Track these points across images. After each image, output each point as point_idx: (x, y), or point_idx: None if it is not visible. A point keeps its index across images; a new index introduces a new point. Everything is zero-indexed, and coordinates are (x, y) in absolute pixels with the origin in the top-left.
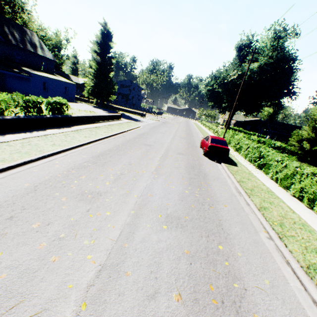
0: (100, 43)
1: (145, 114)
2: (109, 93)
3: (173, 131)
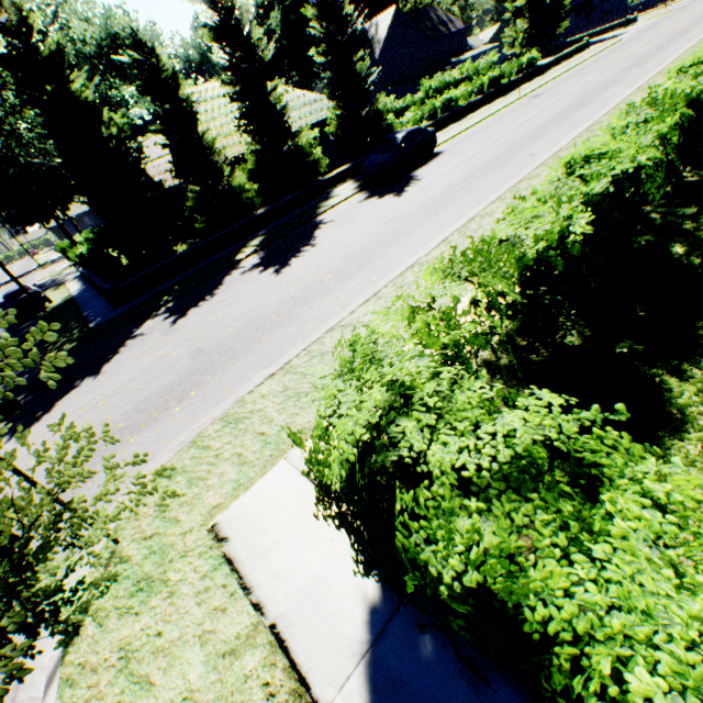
0: None
1: (634, 17)
2: (556, 24)
3: (689, 14)
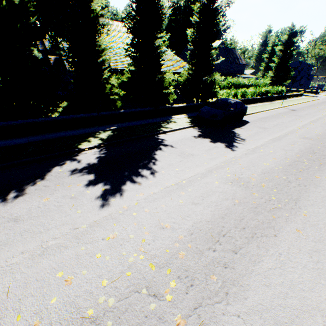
0: (285, 43)
1: (318, 91)
2: (285, 79)
3: None
